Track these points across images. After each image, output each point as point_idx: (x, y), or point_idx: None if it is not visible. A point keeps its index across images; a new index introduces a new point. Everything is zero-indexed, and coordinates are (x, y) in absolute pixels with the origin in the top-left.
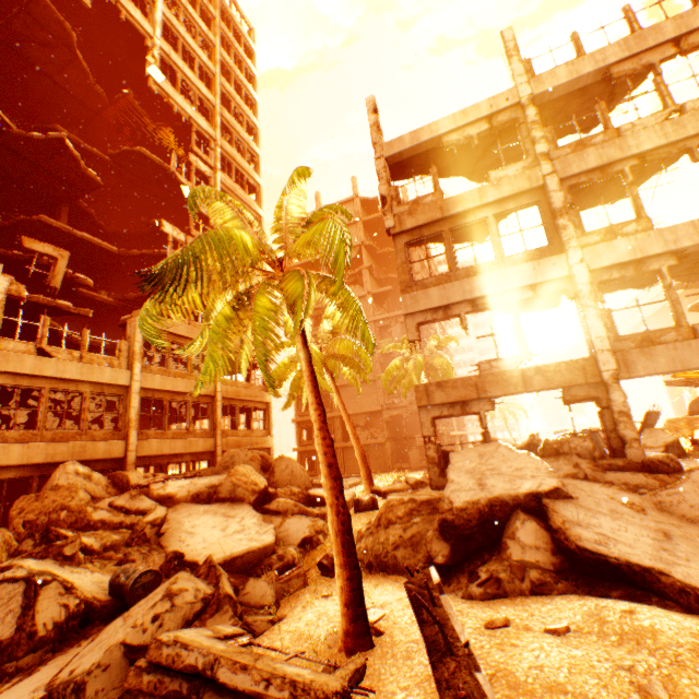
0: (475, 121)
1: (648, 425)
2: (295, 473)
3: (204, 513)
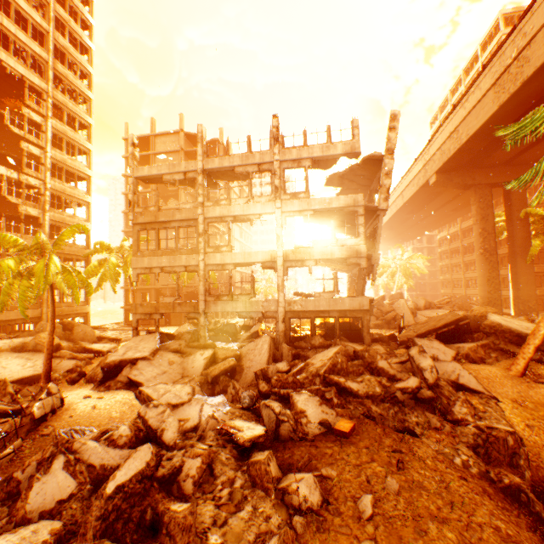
0: (179, 172)
1: (260, 321)
2: (88, 334)
3: (16, 358)
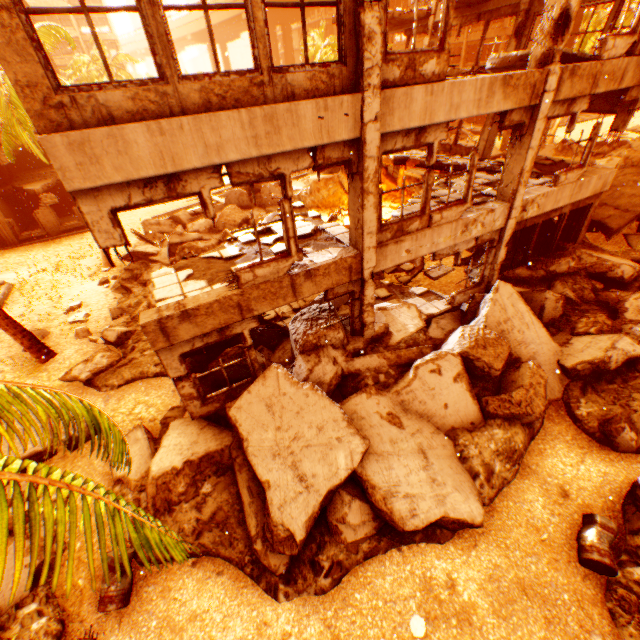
0: None
1: None
2: None
3: None
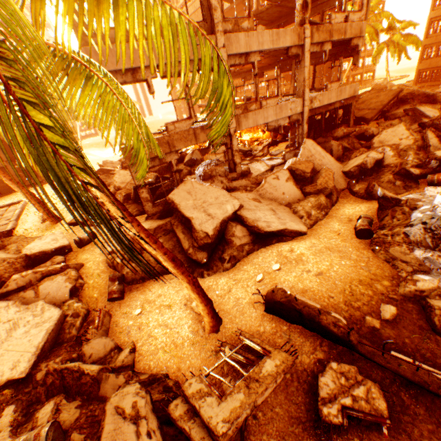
0: None
1: None
2: None
3: None
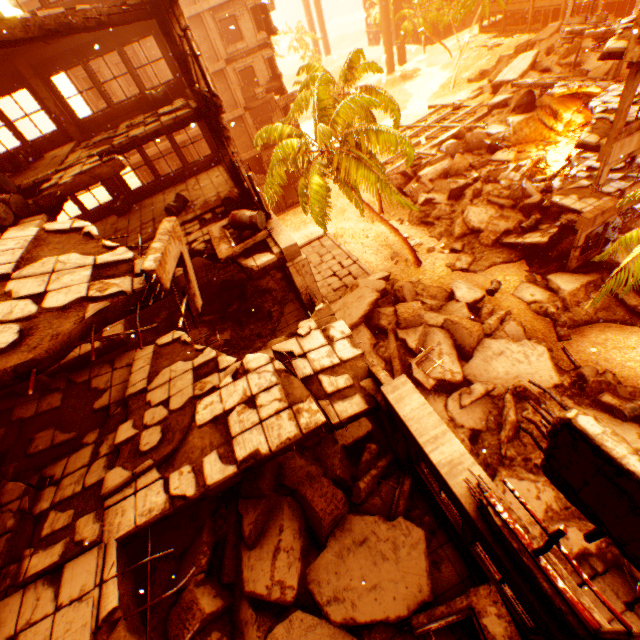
0: None
1: None
2: (410, 290)
3: (489, 363)
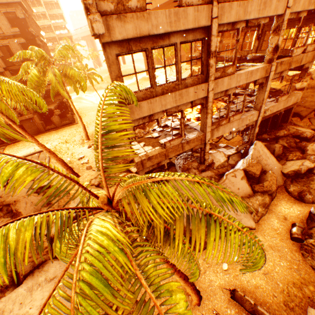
0: None
1: None
2: (35, 202)
3: (32, 293)
